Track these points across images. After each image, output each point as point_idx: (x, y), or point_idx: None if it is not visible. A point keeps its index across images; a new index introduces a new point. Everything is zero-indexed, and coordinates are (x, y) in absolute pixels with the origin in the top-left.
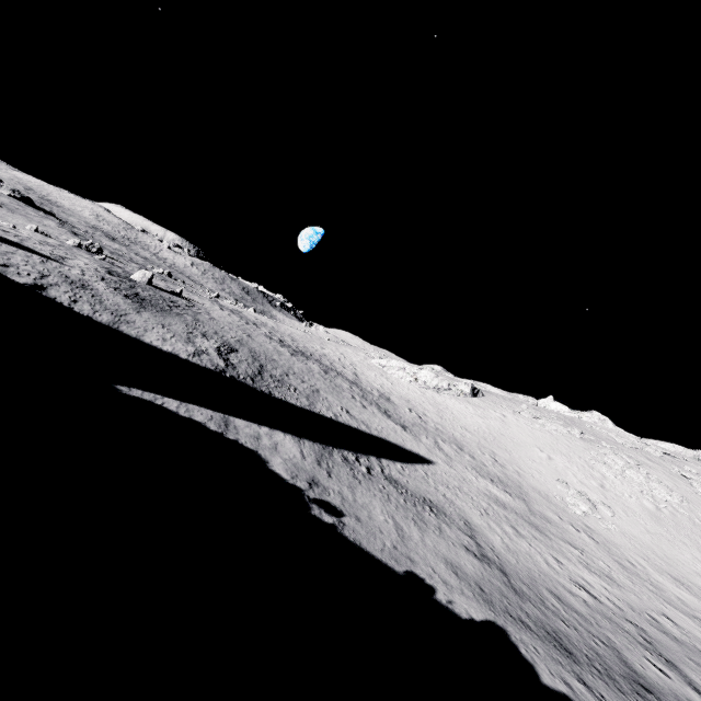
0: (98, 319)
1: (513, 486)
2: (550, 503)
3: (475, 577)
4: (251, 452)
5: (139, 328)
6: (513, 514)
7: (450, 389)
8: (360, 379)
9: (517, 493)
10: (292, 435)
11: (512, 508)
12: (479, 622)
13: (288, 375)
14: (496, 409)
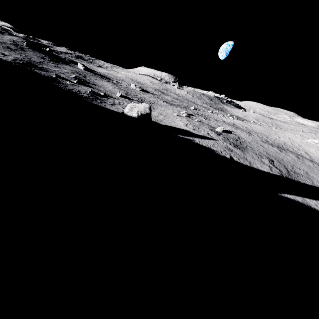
0: (248, 165)
1: None
2: None
3: None
4: None
5: (253, 163)
6: None
7: None
8: (311, 156)
9: None
10: None
11: None
12: None
13: (293, 167)
14: None
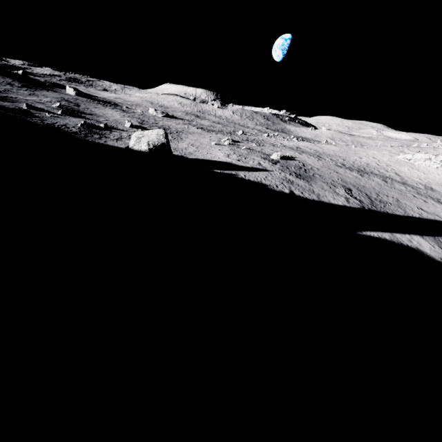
0: (315, 199)
1: None
2: None
3: None
4: (417, 250)
5: (323, 196)
6: None
7: None
8: (403, 178)
9: None
10: (418, 235)
11: None
12: None
13: (378, 194)
14: None
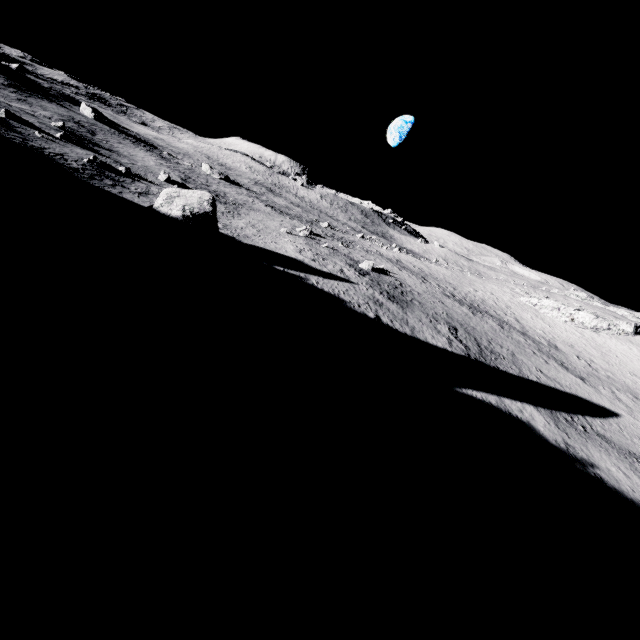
0: (407, 333)
1: None
2: None
3: None
4: (528, 425)
5: (419, 331)
6: None
7: (610, 329)
8: (524, 326)
9: None
10: (532, 405)
11: None
12: None
13: (490, 342)
14: None
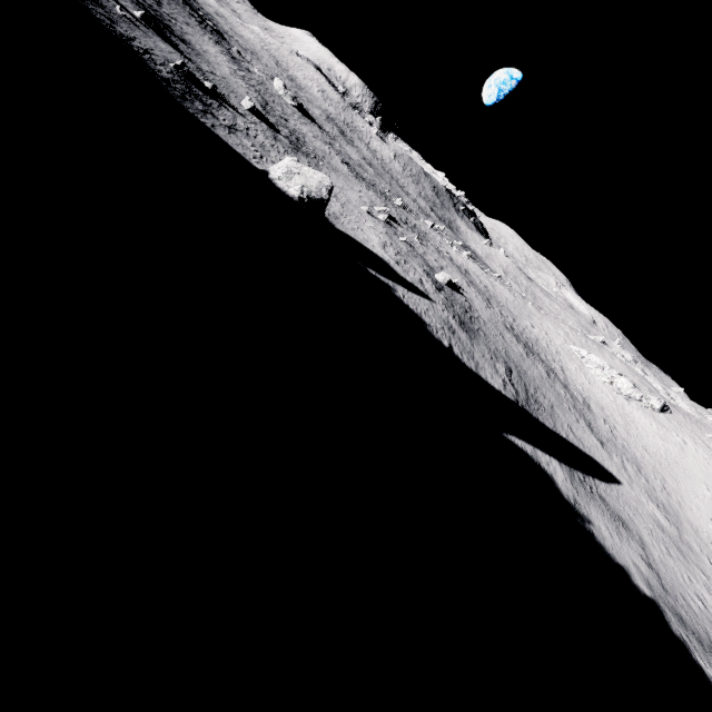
0: (473, 369)
1: (672, 515)
2: (697, 536)
3: (646, 575)
4: (551, 478)
5: (482, 368)
6: (667, 537)
7: (641, 401)
8: (567, 378)
9: (674, 521)
10: (557, 460)
11: (667, 533)
12: (648, 597)
13: (536, 390)
14: (679, 432)
